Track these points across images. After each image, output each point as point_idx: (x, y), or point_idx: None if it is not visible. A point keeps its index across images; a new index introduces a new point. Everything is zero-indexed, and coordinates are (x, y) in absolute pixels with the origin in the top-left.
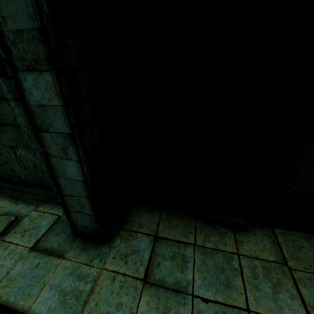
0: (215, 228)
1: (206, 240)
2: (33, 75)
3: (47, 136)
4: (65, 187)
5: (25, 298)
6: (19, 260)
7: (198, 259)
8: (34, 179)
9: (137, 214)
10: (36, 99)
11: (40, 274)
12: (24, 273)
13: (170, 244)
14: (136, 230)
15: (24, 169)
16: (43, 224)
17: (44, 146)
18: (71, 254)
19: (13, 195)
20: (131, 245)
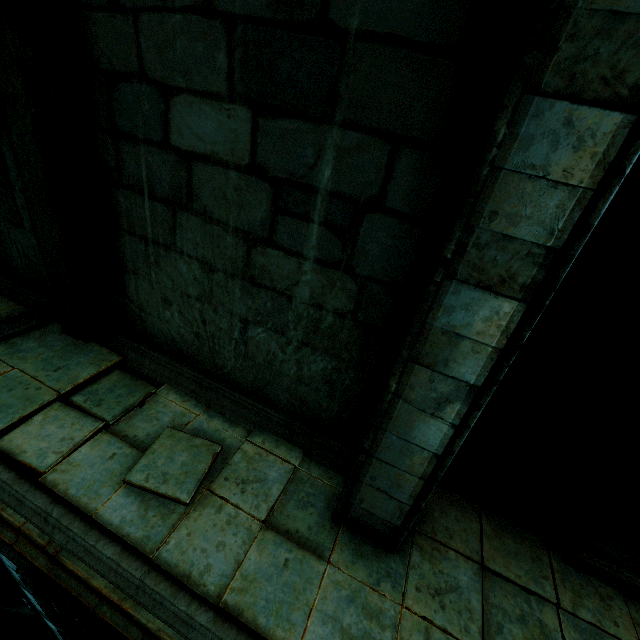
0: (589, 582)
1: (578, 602)
2: (478, 294)
3: (424, 373)
4: (387, 449)
5: (284, 625)
6: (250, 542)
7: (571, 639)
8: (247, 379)
9: (435, 505)
10: (452, 322)
11: (297, 583)
12: (268, 573)
13: (512, 589)
14: (443, 541)
15: (242, 358)
16: (271, 476)
17: (402, 382)
18: (338, 558)
19: (200, 394)
20: (442, 571)
